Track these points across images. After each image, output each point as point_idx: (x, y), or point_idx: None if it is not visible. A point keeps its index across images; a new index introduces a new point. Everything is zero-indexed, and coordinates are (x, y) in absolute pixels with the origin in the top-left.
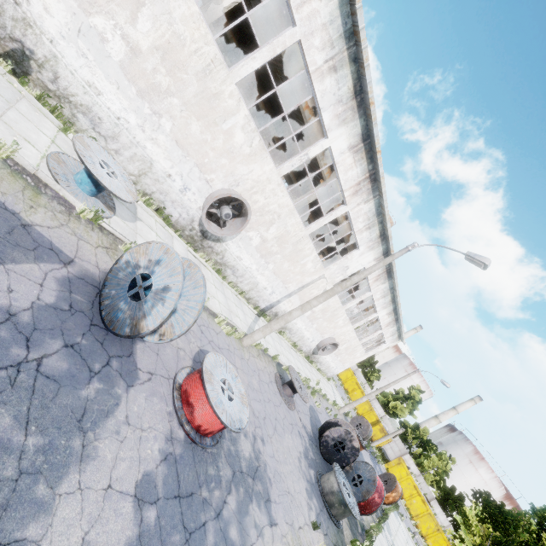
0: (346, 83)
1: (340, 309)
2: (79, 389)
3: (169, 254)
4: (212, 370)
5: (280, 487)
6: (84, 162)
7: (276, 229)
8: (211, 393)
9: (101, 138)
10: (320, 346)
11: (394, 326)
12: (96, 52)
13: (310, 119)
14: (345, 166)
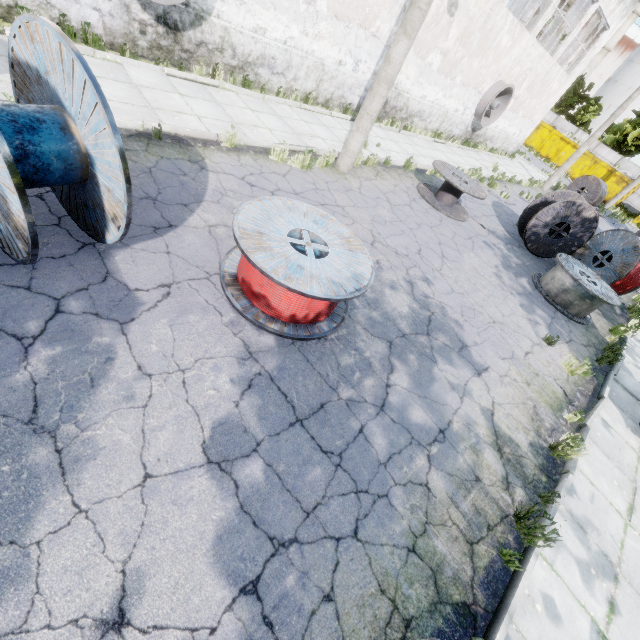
0: None
1: (496, 10)
2: (6, 376)
3: None
4: (261, 228)
5: (477, 323)
6: None
7: None
8: (268, 265)
9: None
10: (480, 112)
11: None
12: None
13: None
14: None
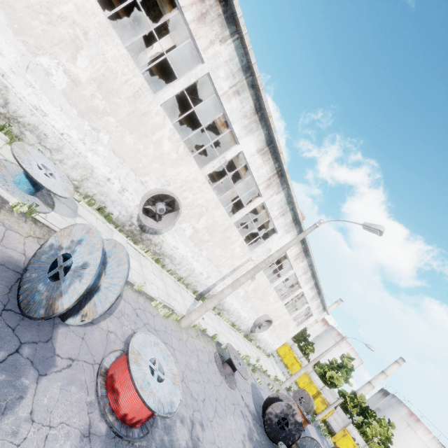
0: (248, 102)
1: (269, 287)
2: None
3: (90, 233)
4: (140, 350)
5: None
6: (19, 162)
7: (206, 220)
8: (136, 375)
9: (47, 151)
10: (256, 324)
11: (318, 299)
12: (42, 83)
13: (226, 133)
14: (257, 166)
